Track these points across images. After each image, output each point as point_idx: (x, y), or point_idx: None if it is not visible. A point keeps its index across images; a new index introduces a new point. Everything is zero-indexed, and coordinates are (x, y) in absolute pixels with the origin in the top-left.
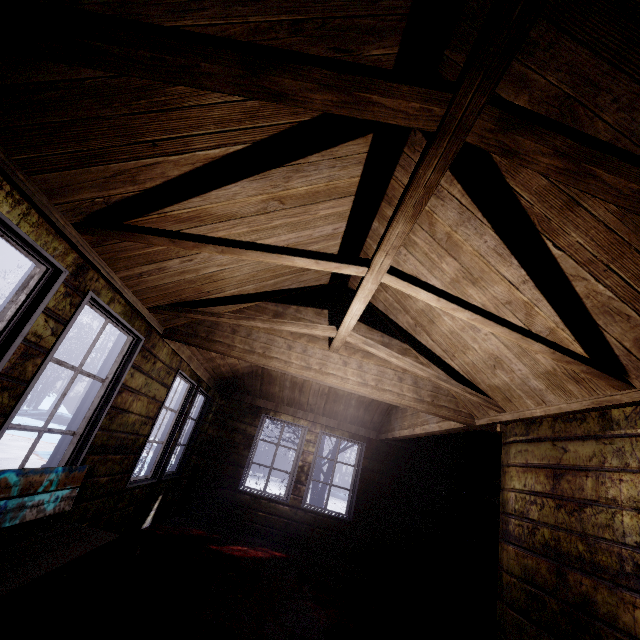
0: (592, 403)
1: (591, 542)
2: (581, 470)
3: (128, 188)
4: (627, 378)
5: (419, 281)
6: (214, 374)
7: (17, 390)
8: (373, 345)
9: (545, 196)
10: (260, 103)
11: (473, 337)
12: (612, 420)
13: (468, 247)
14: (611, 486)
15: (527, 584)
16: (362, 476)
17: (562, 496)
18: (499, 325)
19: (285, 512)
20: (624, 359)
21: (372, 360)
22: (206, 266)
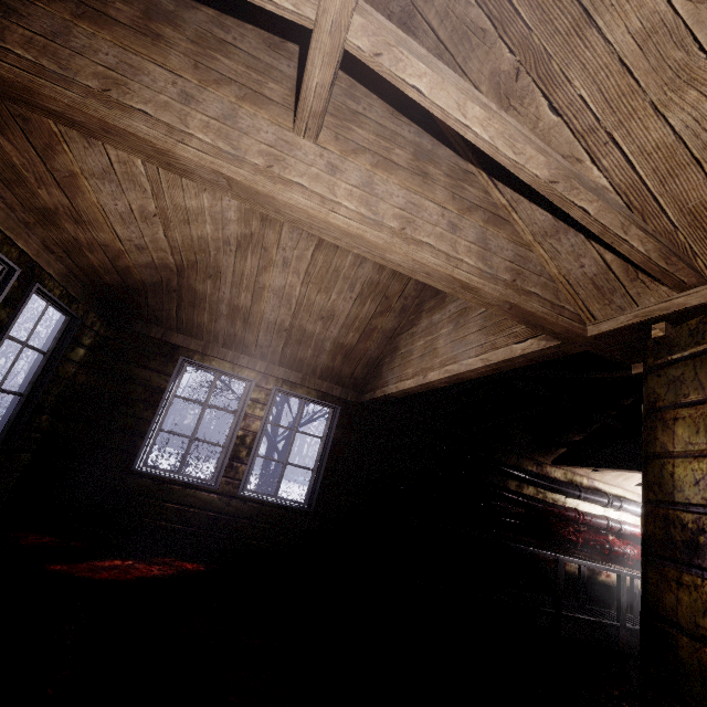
0: None
1: None
2: None
3: None
4: None
5: None
6: (77, 269)
7: None
8: (425, 57)
9: None
10: None
11: None
12: None
13: None
14: None
15: None
16: (332, 451)
17: None
18: None
19: (211, 502)
20: None
21: (395, 176)
22: None
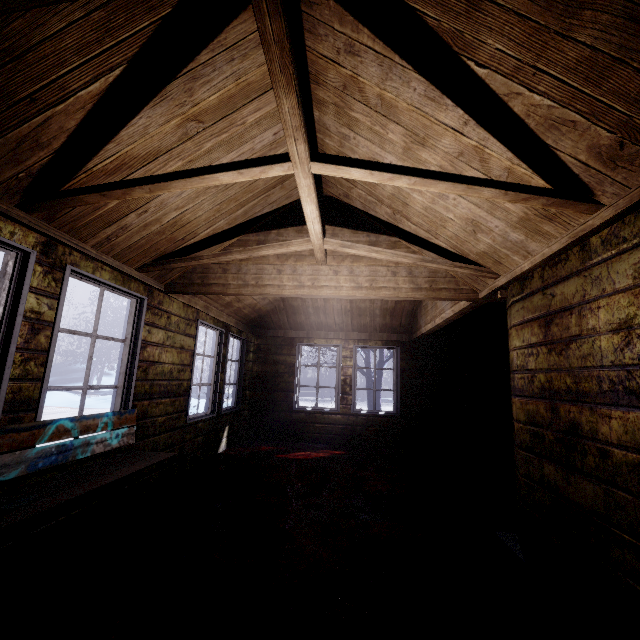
0: (569, 238)
1: (576, 374)
2: (566, 310)
3: (39, 154)
4: (594, 197)
5: (346, 159)
6: (240, 318)
7: (41, 359)
8: (351, 246)
9: (447, 3)
10: (106, 11)
11: (445, 207)
12: (590, 250)
13: (402, 104)
14: (591, 316)
15: (530, 426)
16: (402, 376)
17: (552, 340)
18: (440, 181)
19: (338, 420)
20: (585, 176)
21: (362, 262)
22: (164, 213)
